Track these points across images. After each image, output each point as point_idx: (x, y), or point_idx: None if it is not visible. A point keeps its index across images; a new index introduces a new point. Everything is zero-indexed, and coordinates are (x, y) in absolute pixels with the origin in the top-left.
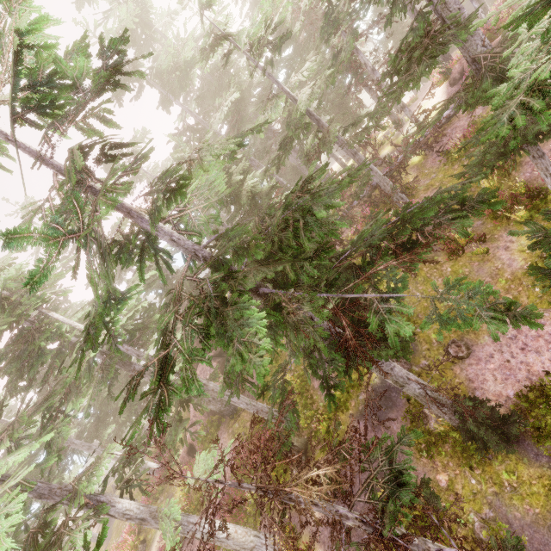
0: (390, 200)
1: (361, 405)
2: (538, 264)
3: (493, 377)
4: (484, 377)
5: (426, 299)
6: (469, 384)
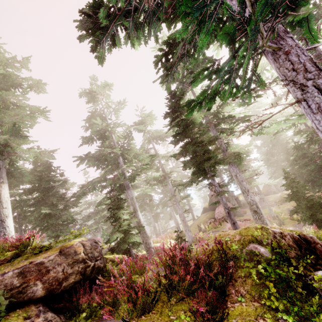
0: None
1: None
2: None
3: None
4: None
5: None
6: None
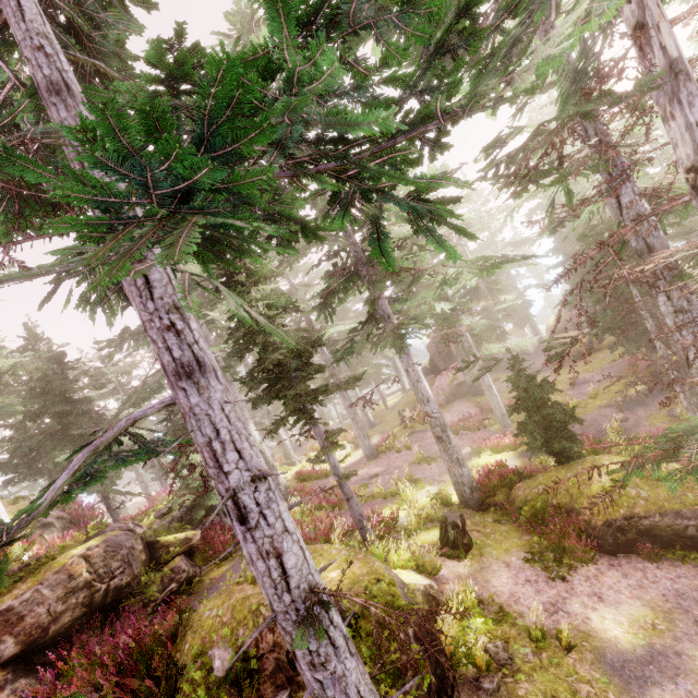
0: None
1: (612, 402)
2: None
3: None
4: None
5: None
6: None
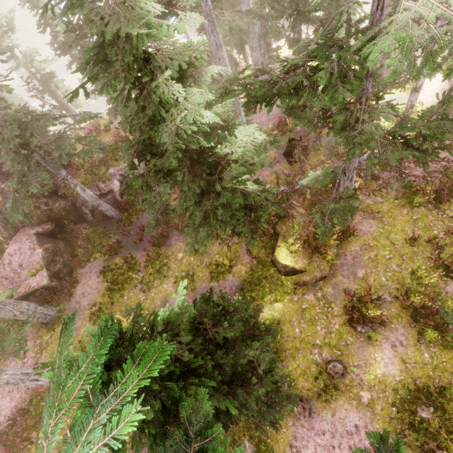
0: (325, 189)
1: None
2: (411, 393)
3: (314, 450)
4: (307, 444)
5: (302, 340)
6: (293, 440)
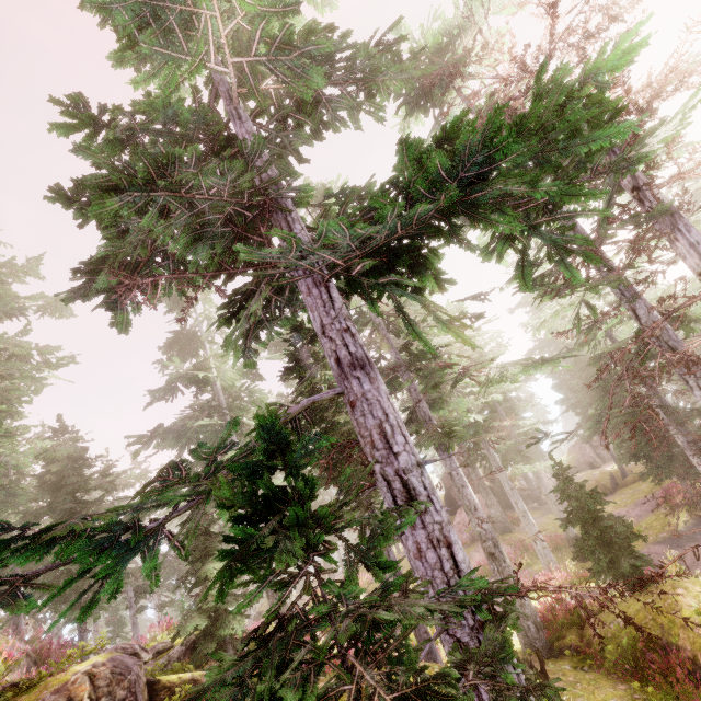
0: None
1: (659, 538)
2: None
3: None
4: None
5: None
6: None
